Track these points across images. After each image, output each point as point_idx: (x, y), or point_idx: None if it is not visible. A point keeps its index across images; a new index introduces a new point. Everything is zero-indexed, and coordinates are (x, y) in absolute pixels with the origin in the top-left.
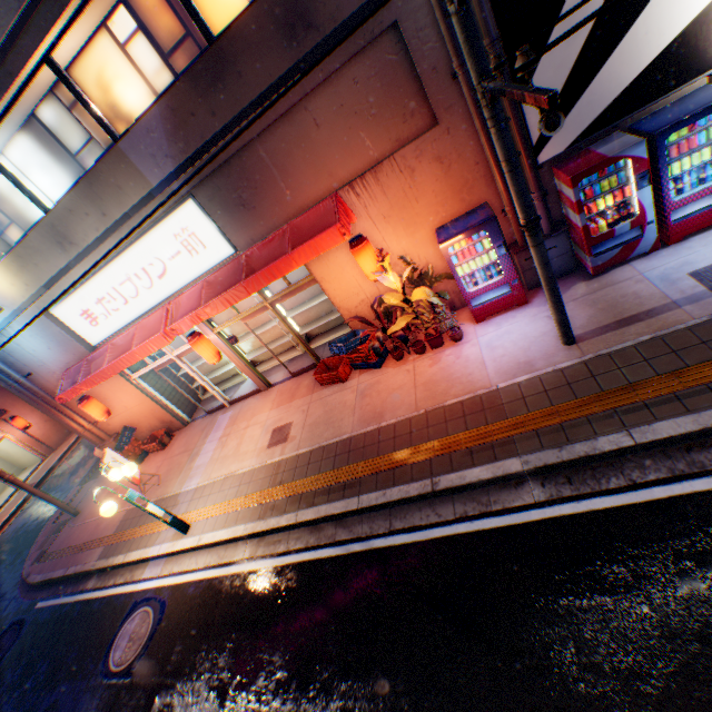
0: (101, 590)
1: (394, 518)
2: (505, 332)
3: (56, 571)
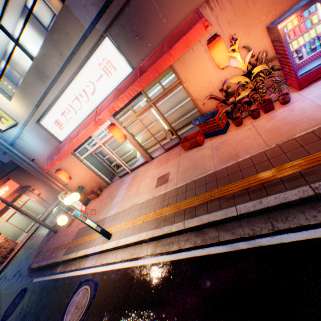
0: (63, 273)
1: (274, 221)
2: None
3: (43, 261)
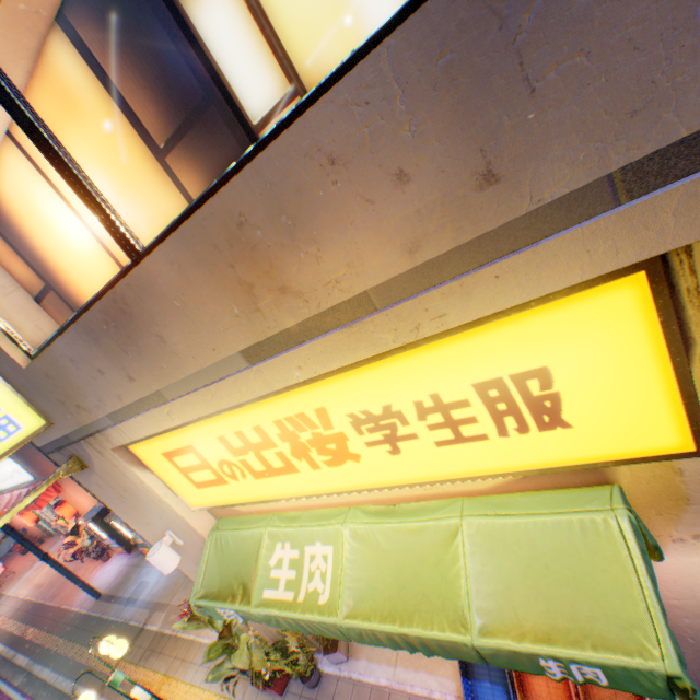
0: None
1: (4, 665)
2: (112, 568)
3: None
